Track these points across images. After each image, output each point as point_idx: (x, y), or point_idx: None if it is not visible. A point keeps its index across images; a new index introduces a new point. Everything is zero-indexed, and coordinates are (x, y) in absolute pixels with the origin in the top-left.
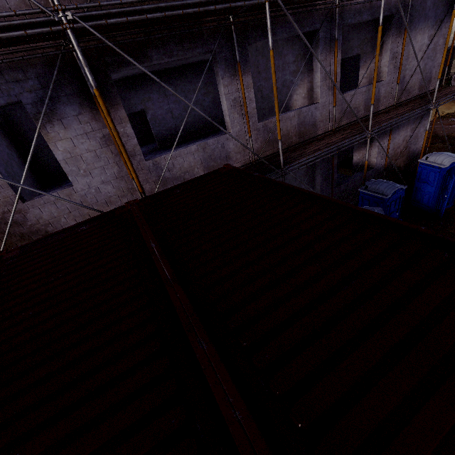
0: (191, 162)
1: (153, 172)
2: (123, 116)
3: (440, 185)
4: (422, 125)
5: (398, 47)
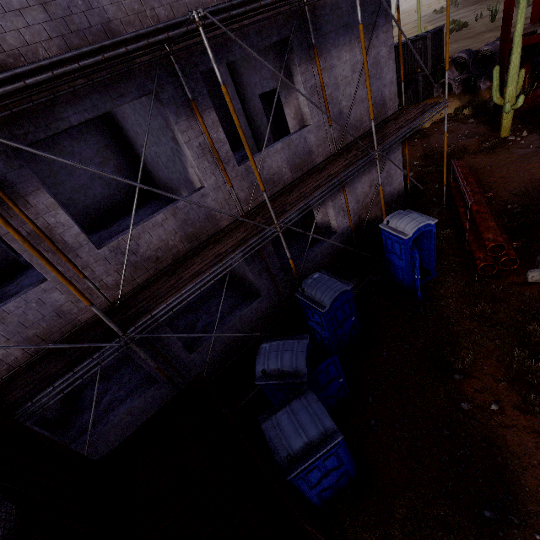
0: None
1: None
2: None
3: (410, 259)
4: (393, 159)
5: (315, 76)
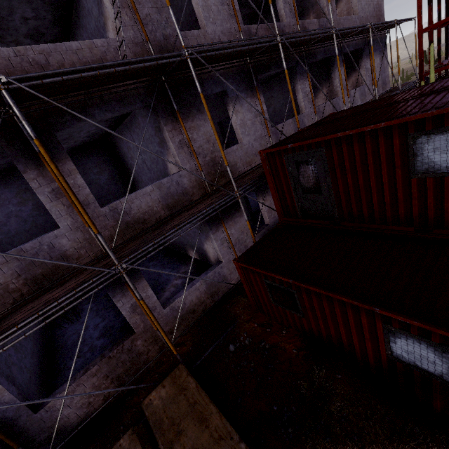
0: (290, 130)
1: (275, 135)
2: (262, 100)
3: None
4: None
5: (367, 65)
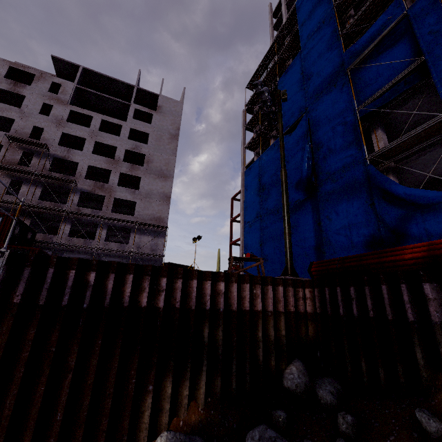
0: (39, 237)
1: None
2: (29, 221)
3: None
4: None
5: (135, 237)
